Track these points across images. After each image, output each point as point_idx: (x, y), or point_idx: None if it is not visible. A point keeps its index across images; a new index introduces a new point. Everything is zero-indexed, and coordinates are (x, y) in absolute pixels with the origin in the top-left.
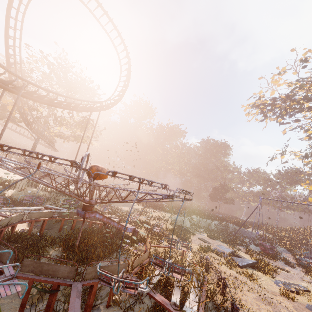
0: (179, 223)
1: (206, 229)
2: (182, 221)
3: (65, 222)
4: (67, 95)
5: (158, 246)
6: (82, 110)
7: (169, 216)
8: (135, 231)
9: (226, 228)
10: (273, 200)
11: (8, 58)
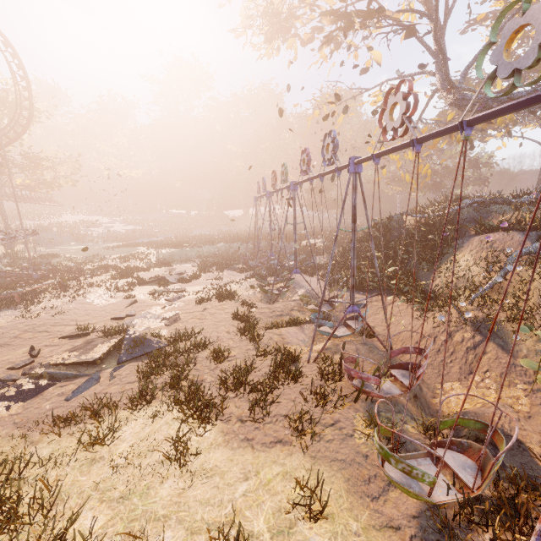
0: (162, 257)
1: (220, 257)
2: (182, 254)
3: None
4: None
5: (28, 282)
6: None
7: (162, 252)
8: (45, 276)
9: (268, 249)
10: (258, 197)
11: None
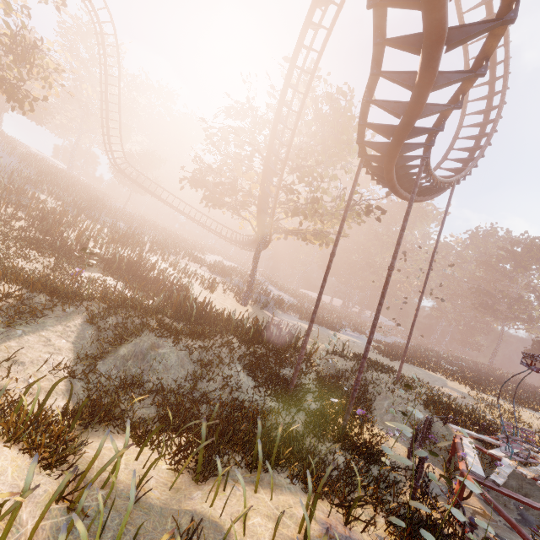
0: None
1: None
2: None
3: (516, 477)
4: (322, 156)
5: None
6: (421, 200)
7: None
8: None
9: None
10: None
11: (286, 92)
